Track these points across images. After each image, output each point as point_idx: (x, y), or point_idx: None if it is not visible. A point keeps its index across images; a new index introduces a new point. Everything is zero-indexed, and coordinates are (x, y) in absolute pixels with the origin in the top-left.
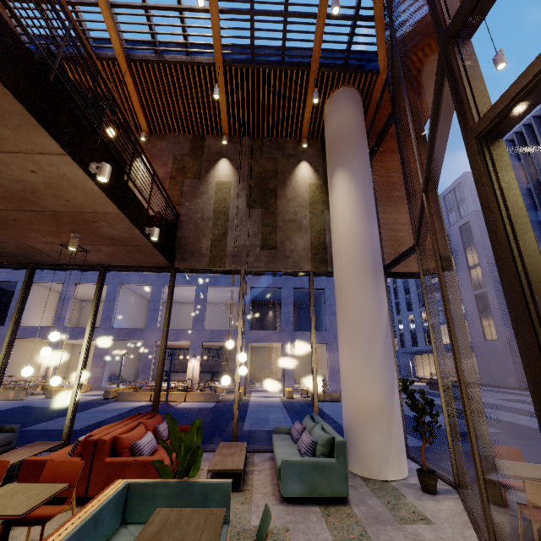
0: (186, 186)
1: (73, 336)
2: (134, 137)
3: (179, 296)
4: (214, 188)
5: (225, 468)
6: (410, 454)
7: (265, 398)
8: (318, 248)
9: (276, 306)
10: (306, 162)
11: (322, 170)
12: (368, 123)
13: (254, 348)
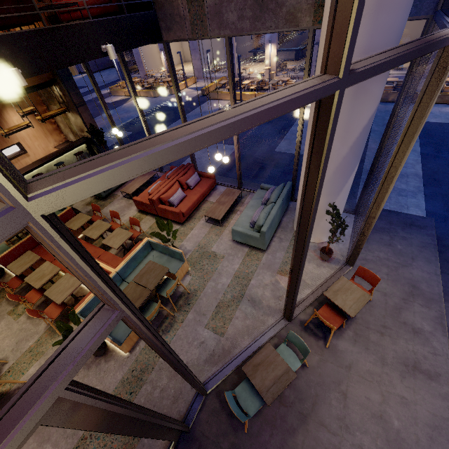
0: None
1: None
2: None
3: None
4: None
5: (212, 217)
6: (358, 220)
7: None
8: None
9: None
10: None
11: None
12: None
13: None
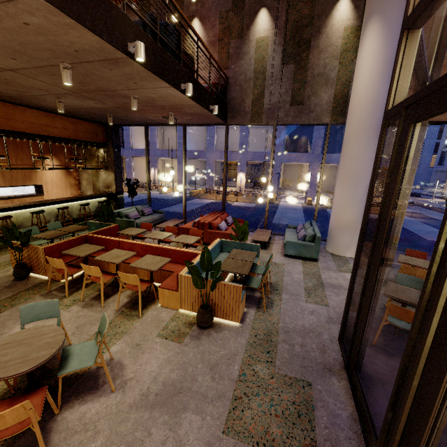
0: (231, 48)
1: (163, 155)
2: (196, 36)
3: None
4: (254, 46)
5: (259, 240)
6: None
7: (291, 203)
8: (339, 101)
9: (310, 128)
10: None
11: (363, 5)
12: None
13: (287, 165)
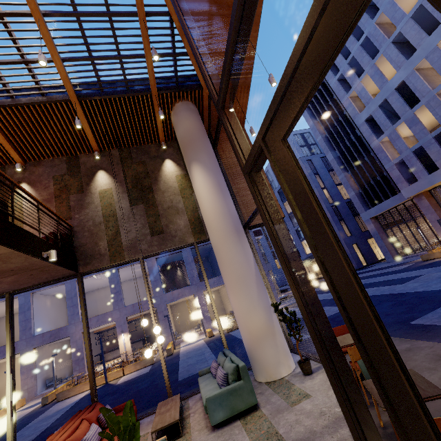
0: (72, 201)
1: None
2: (9, 181)
3: (94, 284)
4: (98, 196)
5: (165, 425)
6: (295, 350)
7: (192, 344)
8: (195, 223)
9: (182, 266)
10: (169, 159)
11: (183, 163)
12: (206, 123)
13: (173, 306)
